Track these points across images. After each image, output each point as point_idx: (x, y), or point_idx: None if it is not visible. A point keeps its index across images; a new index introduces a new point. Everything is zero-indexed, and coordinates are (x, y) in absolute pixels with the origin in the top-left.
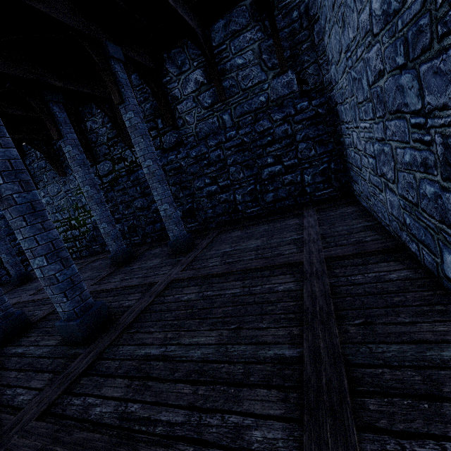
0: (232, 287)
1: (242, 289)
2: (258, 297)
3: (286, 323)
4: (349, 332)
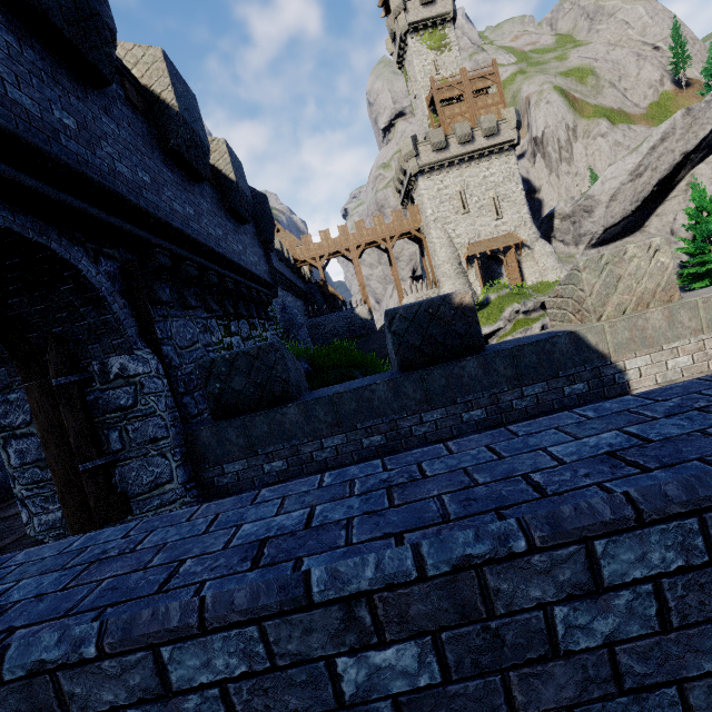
0: (2, 525)
1: (7, 525)
2: (8, 529)
3: (1, 540)
4: (26, 537)
